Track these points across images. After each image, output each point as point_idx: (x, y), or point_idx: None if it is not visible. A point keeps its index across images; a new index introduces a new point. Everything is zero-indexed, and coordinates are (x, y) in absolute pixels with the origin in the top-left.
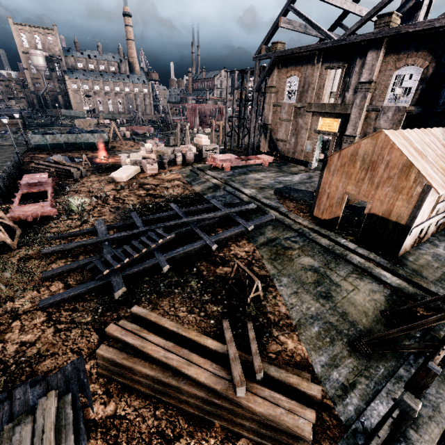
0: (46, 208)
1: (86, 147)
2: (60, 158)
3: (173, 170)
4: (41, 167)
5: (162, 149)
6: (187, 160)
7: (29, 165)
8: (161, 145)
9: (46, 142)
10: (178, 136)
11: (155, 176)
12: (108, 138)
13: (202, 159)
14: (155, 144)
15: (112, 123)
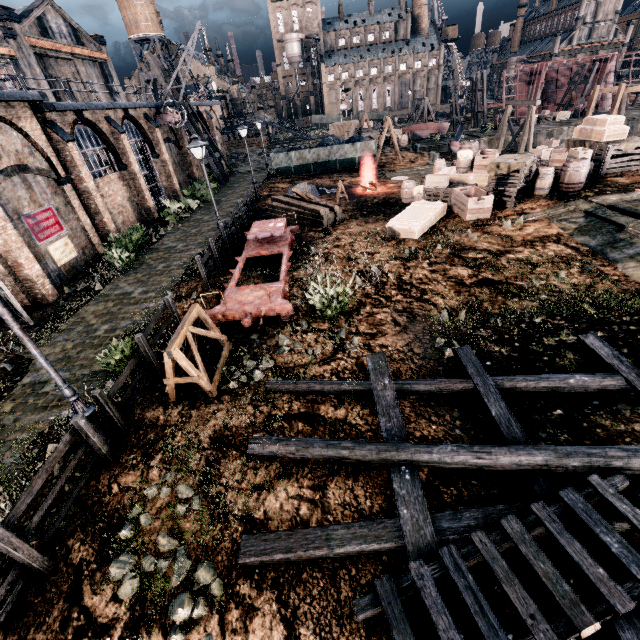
0: (275, 301)
1: (341, 168)
2: (306, 189)
3: (528, 210)
4: (279, 206)
5: (508, 160)
6: (565, 184)
7: (266, 201)
8: (492, 152)
9: (290, 163)
10: (502, 134)
11: (485, 228)
12: (377, 149)
13: (600, 180)
14: (478, 151)
15: (388, 119)
